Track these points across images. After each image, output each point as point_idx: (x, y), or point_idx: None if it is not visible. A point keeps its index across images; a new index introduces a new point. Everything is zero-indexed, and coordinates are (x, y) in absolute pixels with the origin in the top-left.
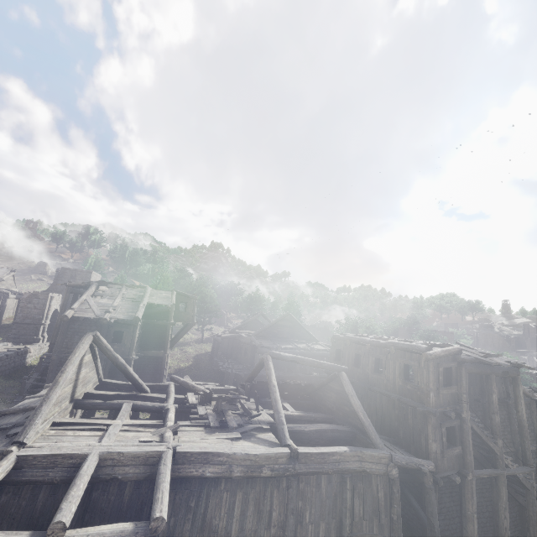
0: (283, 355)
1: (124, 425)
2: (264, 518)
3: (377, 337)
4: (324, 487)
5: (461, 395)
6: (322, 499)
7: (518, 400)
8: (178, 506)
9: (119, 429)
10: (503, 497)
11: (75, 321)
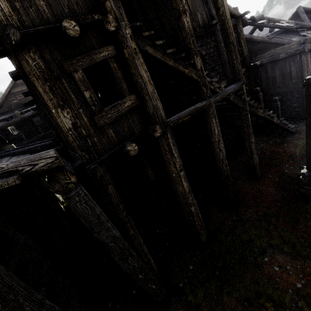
0: None
1: None
2: None
3: None
4: None
5: None
6: None
7: None
8: None
9: None
10: (215, 130)
11: None
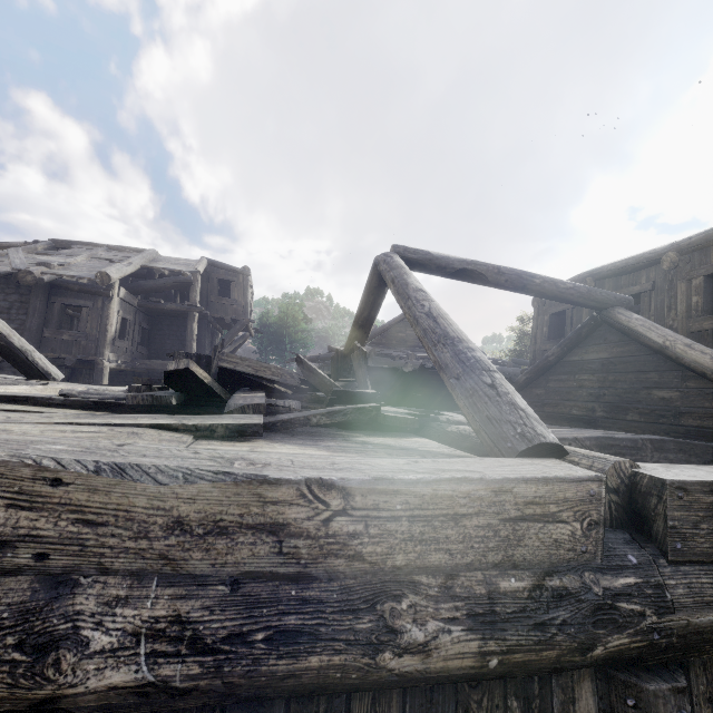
0: (436, 254)
1: None
2: None
3: None
4: None
5: None
6: None
7: None
8: None
9: None
10: None
11: None
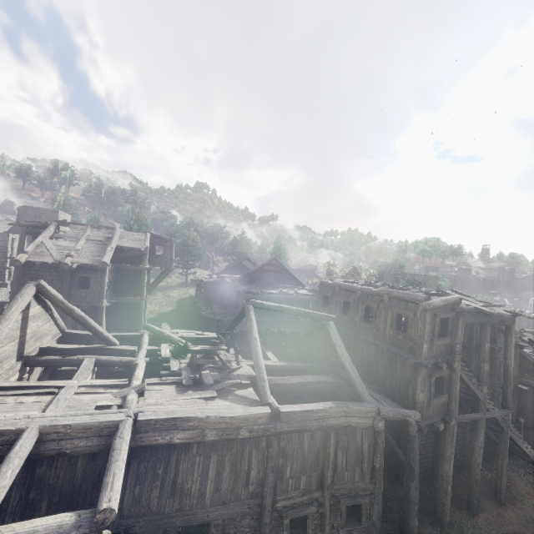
0: (266, 304)
1: (81, 387)
2: (242, 477)
3: (367, 284)
4: (306, 444)
5: (454, 346)
6: (304, 455)
7: (509, 348)
8: (143, 474)
9: (73, 392)
10: (480, 437)
11: (31, 266)
